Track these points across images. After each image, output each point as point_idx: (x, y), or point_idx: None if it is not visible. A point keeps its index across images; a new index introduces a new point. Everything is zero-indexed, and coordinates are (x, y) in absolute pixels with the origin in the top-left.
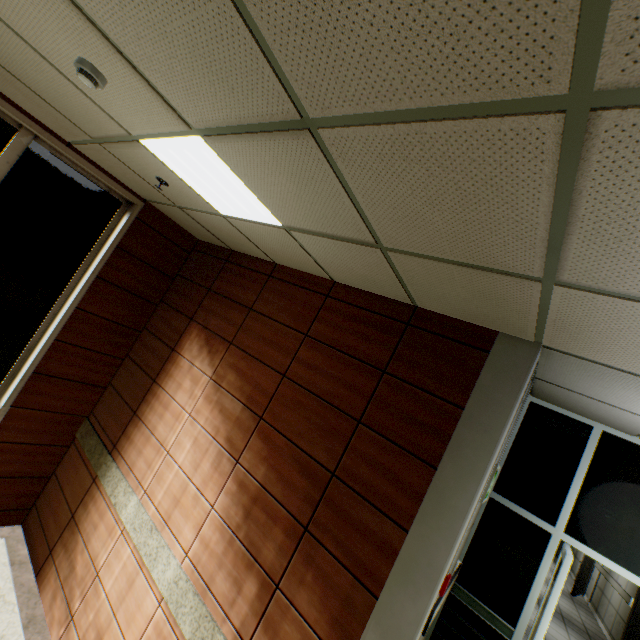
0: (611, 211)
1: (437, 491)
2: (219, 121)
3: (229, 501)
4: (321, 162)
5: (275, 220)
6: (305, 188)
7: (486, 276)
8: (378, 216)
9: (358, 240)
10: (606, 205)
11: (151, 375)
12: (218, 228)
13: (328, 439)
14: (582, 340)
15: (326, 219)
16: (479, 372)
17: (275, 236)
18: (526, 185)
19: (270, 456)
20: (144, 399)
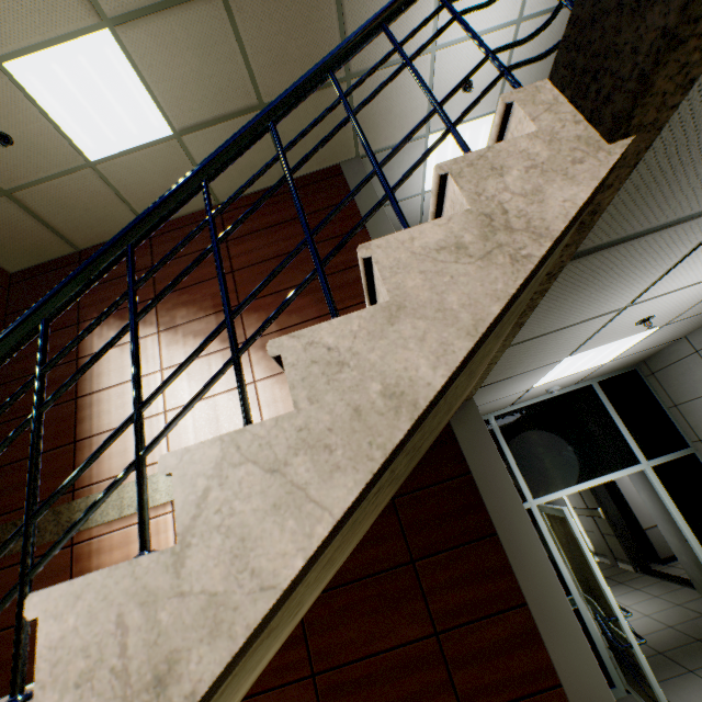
0: (354, 8)
1: (374, 232)
2: (142, 2)
3: (265, 364)
4: (225, 22)
5: (168, 128)
6: (208, 59)
7: (323, 96)
8: (261, 66)
9: (246, 108)
10: (352, 5)
11: (65, 401)
12: (72, 204)
13: (300, 269)
14: (372, 129)
15: (221, 94)
16: (346, 183)
17: (161, 161)
18: (326, 2)
19: (270, 313)
20: (77, 422)
